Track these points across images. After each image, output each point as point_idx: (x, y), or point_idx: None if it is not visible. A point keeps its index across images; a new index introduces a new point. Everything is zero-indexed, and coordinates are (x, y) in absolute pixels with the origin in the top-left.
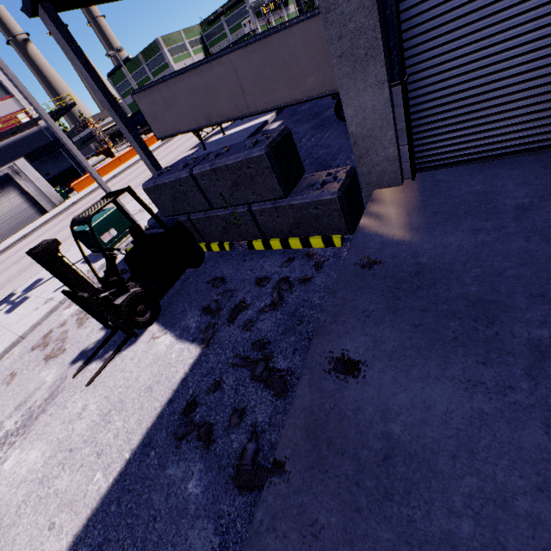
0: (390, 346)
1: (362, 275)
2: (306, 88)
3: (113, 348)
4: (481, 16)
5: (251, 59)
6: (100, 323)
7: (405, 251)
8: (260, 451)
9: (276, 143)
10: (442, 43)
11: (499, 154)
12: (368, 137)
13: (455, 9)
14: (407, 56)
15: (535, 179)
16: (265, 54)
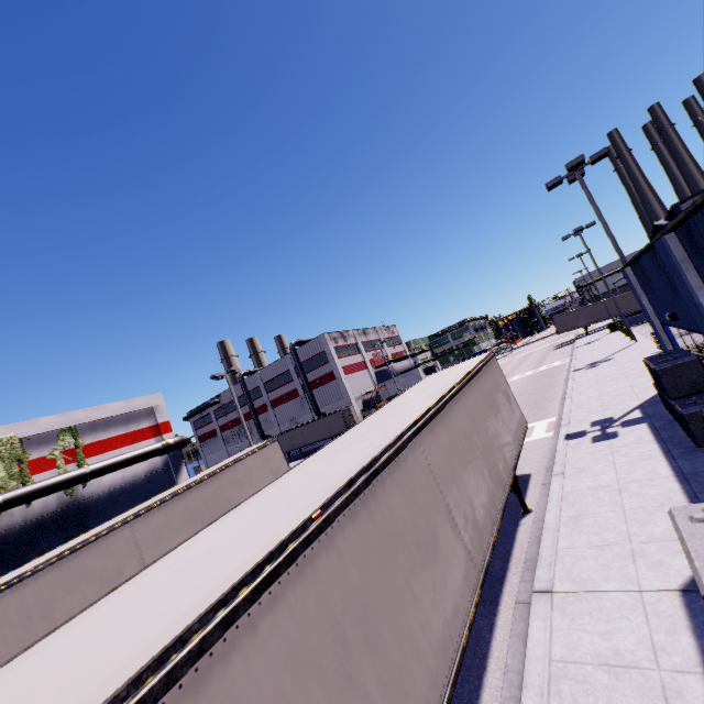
0: None
1: None
2: None
3: None
4: None
5: (624, 298)
6: None
7: None
8: None
9: None
10: None
11: None
12: None
13: None
14: None
15: None
16: (631, 296)
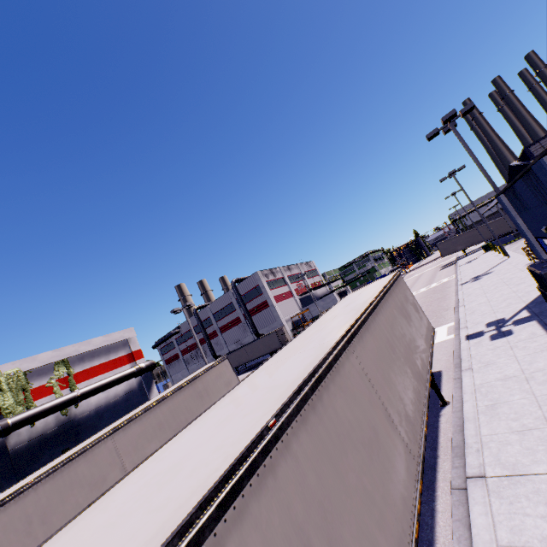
0: None
1: None
2: (514, 227)
3: None
4: None
5: (493, 224)
6: None
7: None
8: None
9: None
10: None
11: None
12: None
13: None
14: None
15: None
16: (498, 222)
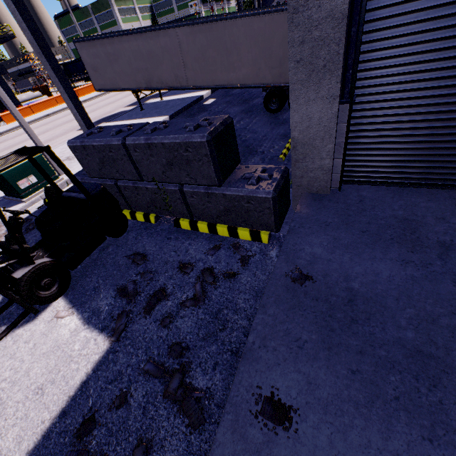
0: (325, 393)
1: (293, 290)
2: (242, 76)
3: (6, 322)
4: (437, 58)
5: (196, 38)
6: None
7: (337, 271)
8: None
9: (219, 132)
10: (395, 73)
11: (418, 183)
12: (308, 144)
13: (415, 44)
14: (359, 77)
15: (451, 216)
16: (210, 37)
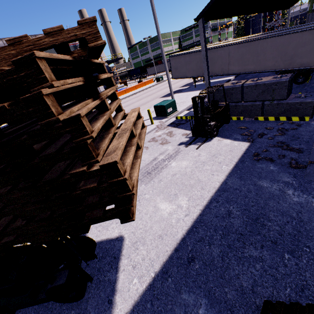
0: None
1: None
2: (263, 66)
3: (198, 142)
4: None
5: (240, 50)
6: (191, 133)
7: None
8: (298, 162)
9: (291, 78)
10: None
11: None
12: None
13: None
14: None
15: None
16: (248, 48)
